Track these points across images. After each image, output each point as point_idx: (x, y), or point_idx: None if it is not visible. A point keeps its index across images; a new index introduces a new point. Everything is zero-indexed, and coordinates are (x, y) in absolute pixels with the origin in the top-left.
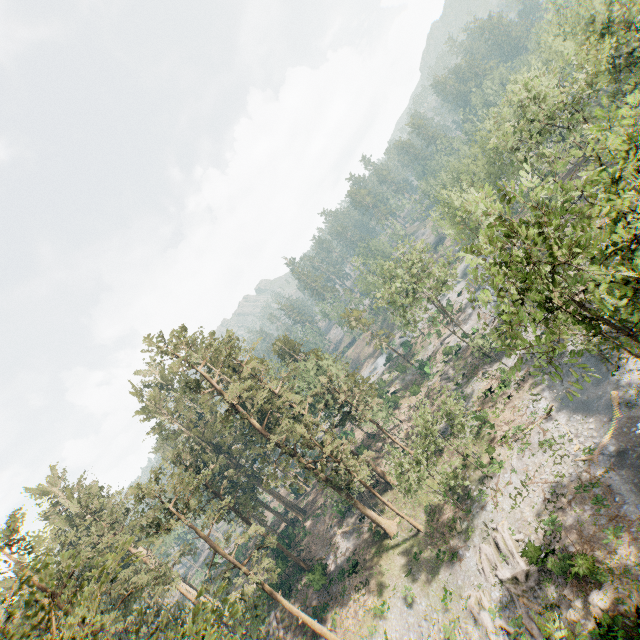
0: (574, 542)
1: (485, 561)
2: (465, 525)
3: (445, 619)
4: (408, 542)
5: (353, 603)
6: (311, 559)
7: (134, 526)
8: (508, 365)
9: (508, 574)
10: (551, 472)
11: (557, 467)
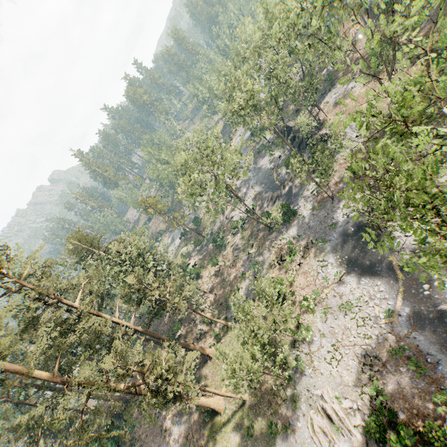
0: (402, 407)
1: (321, 434)
2: (289, 392)
3: None
4: (237, 414)
5: None
6: None
7: None
8: (290, 235)
9: None
10: (358, 334)
11: (362, 329)
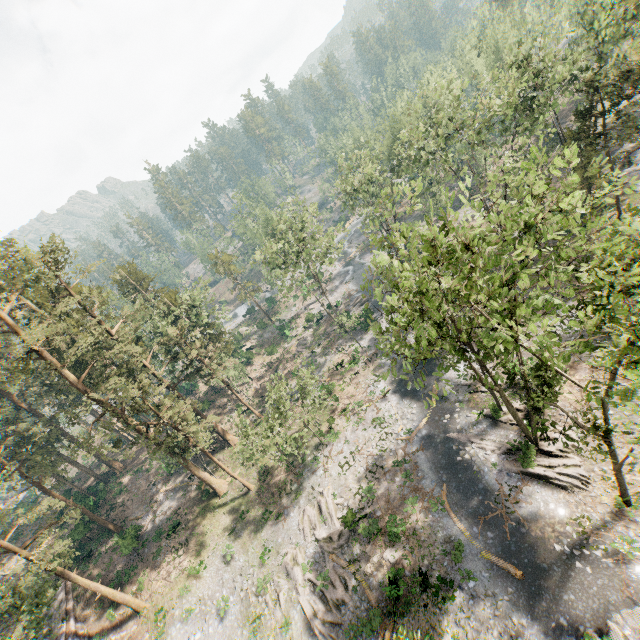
0: (382, 507)
1: (307, 522)
2: (295, 487)
3: (260, 574)
4: (237, 501)
5: (167, 565)
6: (123, 519)
7: None
8: (361, 344)
9: (324, 534)
10: (376, 446)
11: (382, 442)
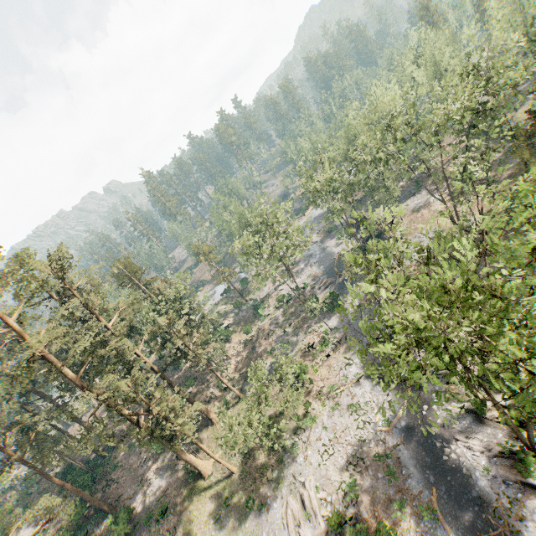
0: (367, 508)
1: (291, 516)
2: (276, 474)
3: None
4: (221, 484)
5: None
6: (117, 497)
7: None
8: (329, 325)
9: (310, 533)
10: (355, 435)
11: (360, 431)
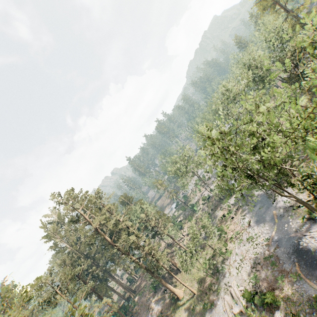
0: (265, 287)
1: (227, 304)
2: (216, 286)
3: None
4: (189, 301)
5: None
6: None
7: (34, 307)
8: (231, 203)
9: (238, 309)
10: (253, 252)
11: (255, 250)
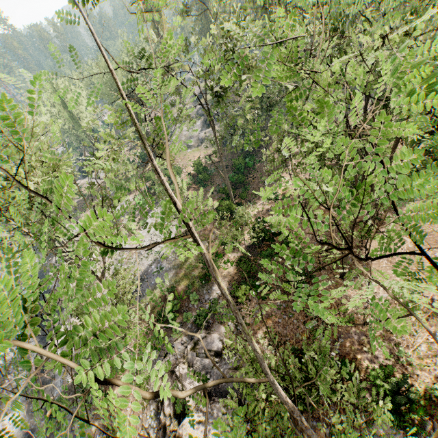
0: None
1: None
2: None
3: None
4: None
5: None
6: None
7: None
8: None
9: None
10: None
11: None
